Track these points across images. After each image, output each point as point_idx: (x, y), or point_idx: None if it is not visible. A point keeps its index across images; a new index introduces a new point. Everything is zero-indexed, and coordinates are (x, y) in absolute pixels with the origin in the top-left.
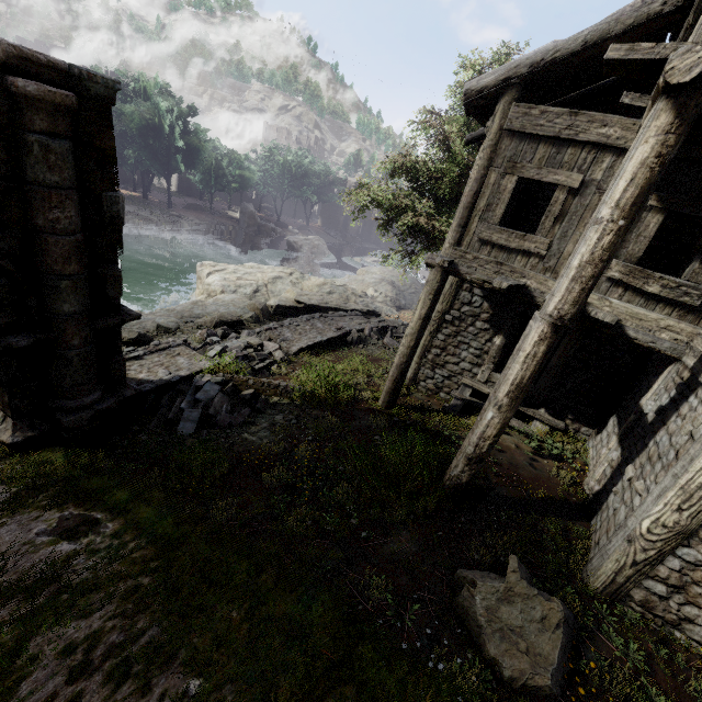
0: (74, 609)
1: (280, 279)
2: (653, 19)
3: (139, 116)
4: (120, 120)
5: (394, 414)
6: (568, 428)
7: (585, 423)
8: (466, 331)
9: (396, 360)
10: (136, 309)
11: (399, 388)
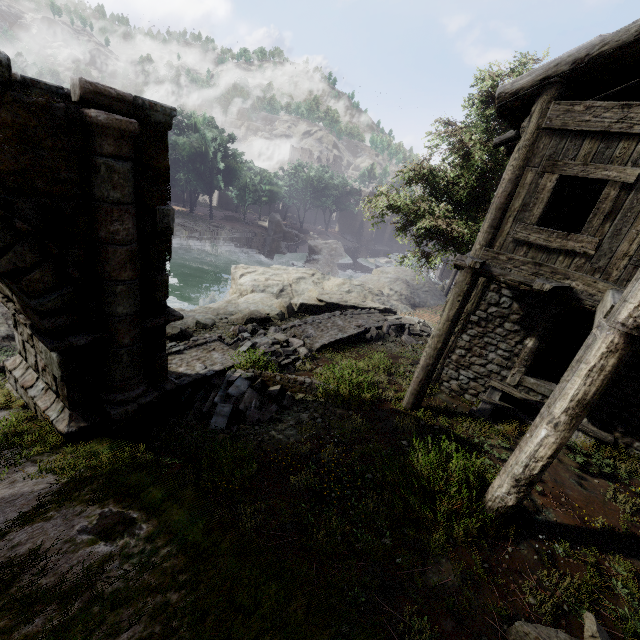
0: (102, 625)
1: (303, 279)
2: None
3: (190, 146)
4: (175, 150)
5: (419, 416)
6: (617, 441)
7: (639, 438)
8: (494, 332)
9: (422, 361)
10: (180, 306)
11: (425, 390)
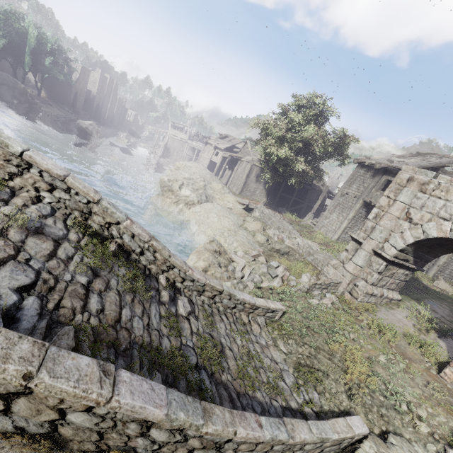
0: None
1: (206, 186)
2: (440, 166)
3: None
4: None
5: None
6: None
7: None
8: (358, 221)
9: None
10: None
11: None
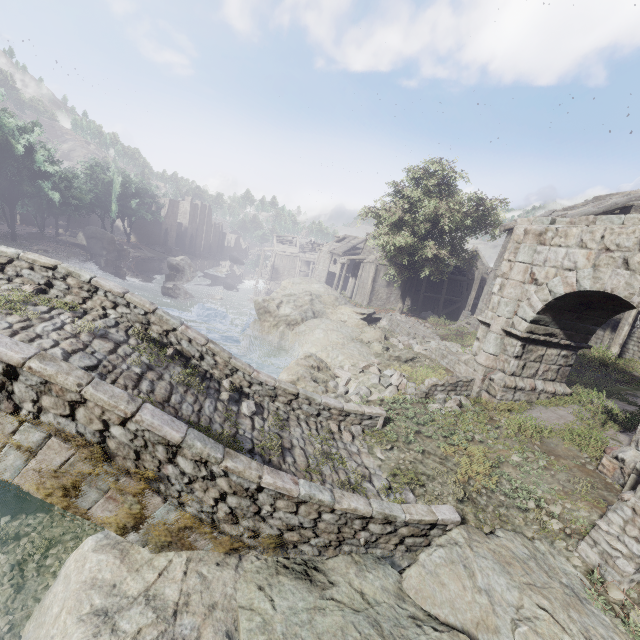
0: None
1: (313, 300)
2: (617, 208)
3: None
4: None
5: None
6: None
7: None
8: None
9: None
10: None
11: None
